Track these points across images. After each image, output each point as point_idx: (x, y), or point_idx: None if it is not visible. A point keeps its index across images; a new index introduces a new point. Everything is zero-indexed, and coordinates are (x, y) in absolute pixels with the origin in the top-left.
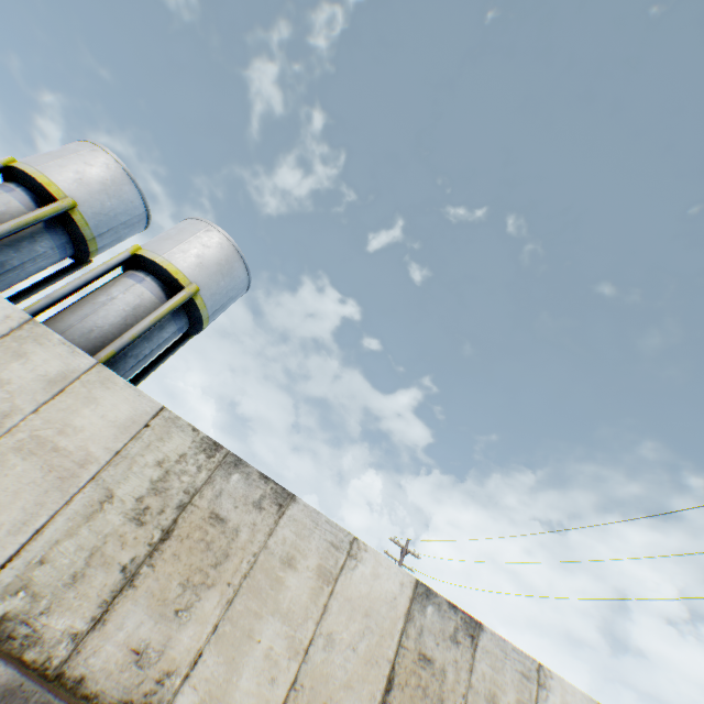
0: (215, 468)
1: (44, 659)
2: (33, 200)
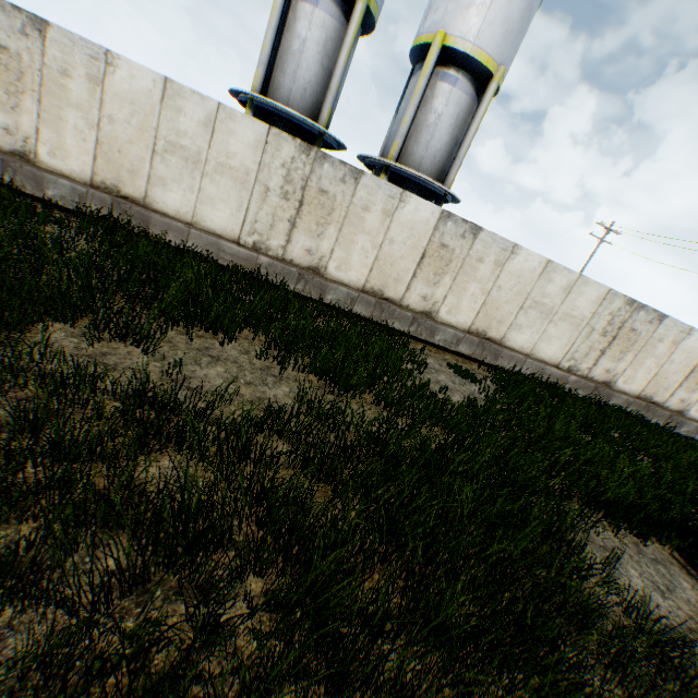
0: (631, 311)
1: (581, 374)
2: (335, 7)
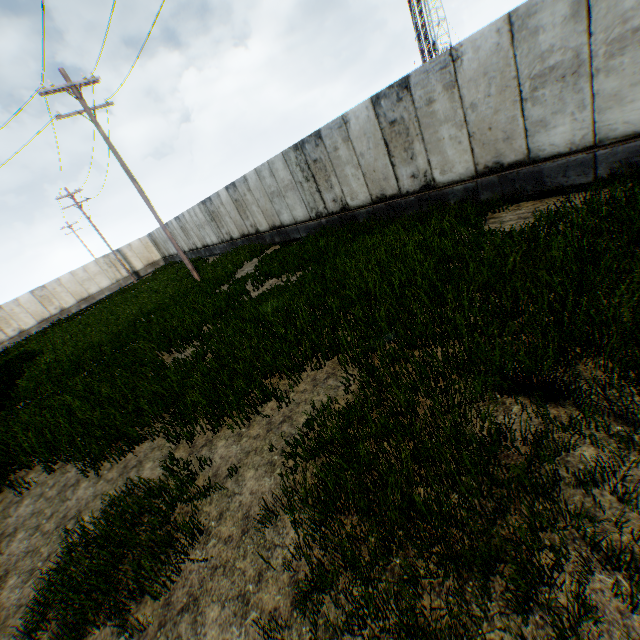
0: None
1: (9, 339)
2: None
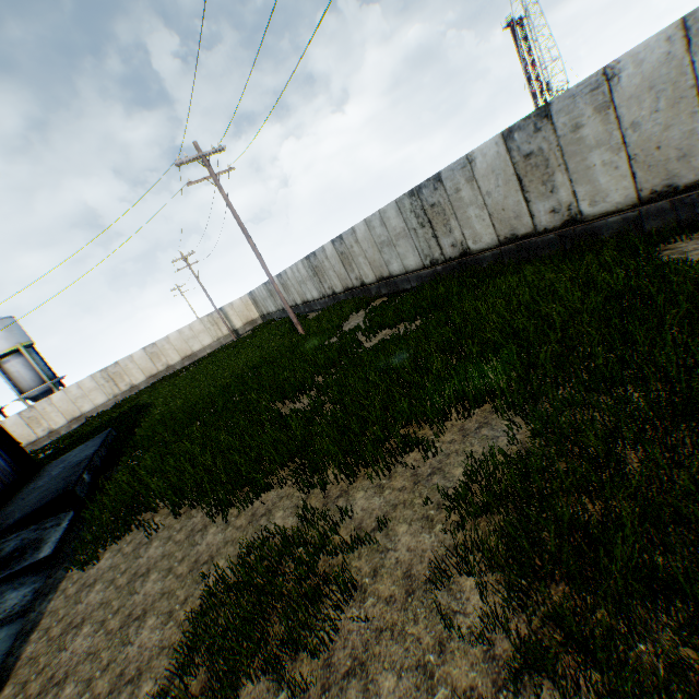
0: (107, 371)
1: (121, 394)
2: None
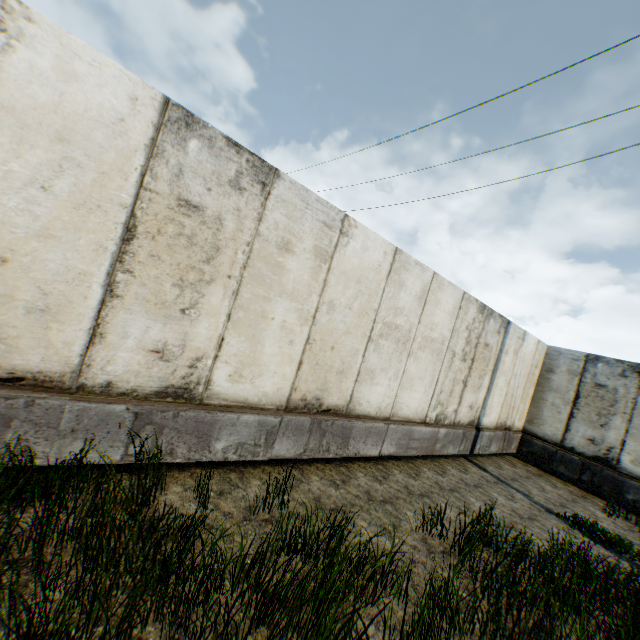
0: None
1: None
2: None
